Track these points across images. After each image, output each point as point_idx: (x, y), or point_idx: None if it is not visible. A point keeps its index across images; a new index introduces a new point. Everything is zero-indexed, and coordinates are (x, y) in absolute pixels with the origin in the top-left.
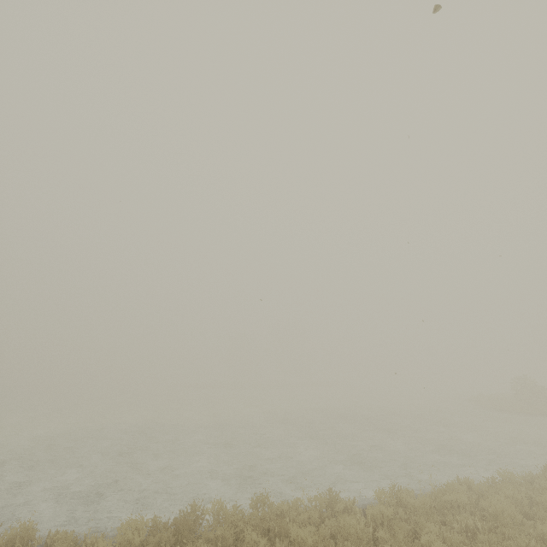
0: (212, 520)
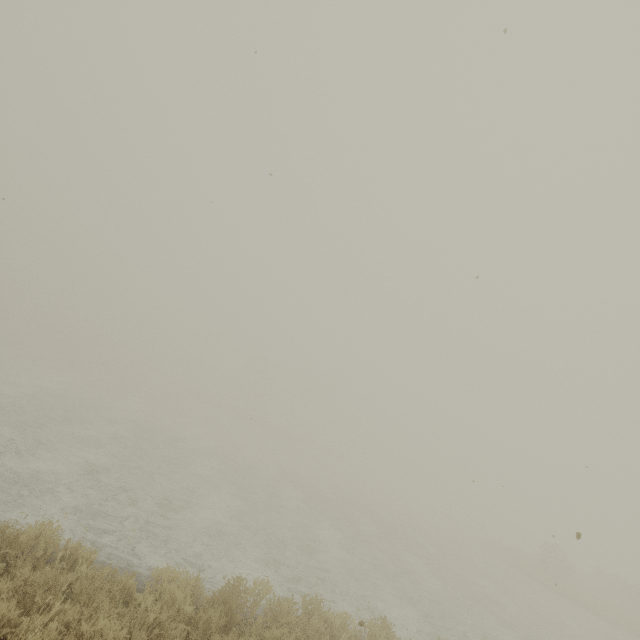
0: (251, 603)
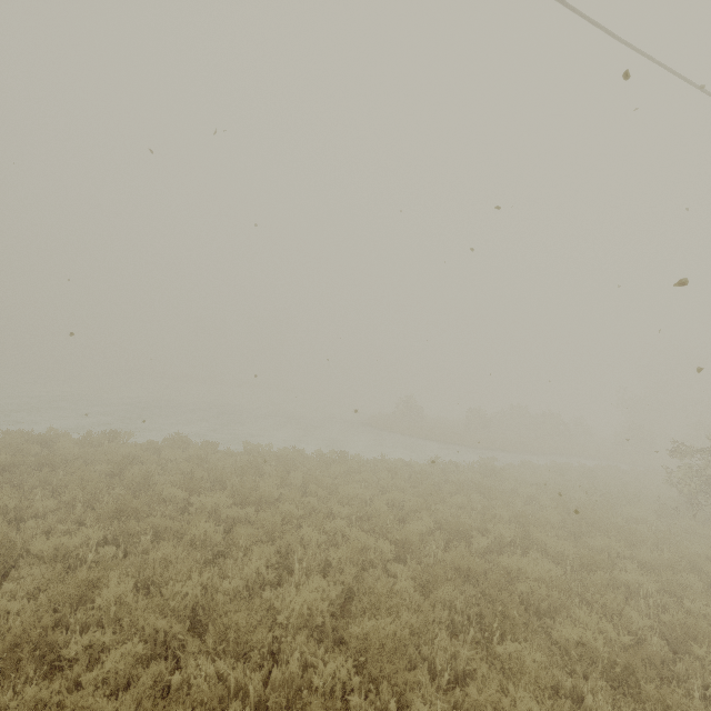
0: None
